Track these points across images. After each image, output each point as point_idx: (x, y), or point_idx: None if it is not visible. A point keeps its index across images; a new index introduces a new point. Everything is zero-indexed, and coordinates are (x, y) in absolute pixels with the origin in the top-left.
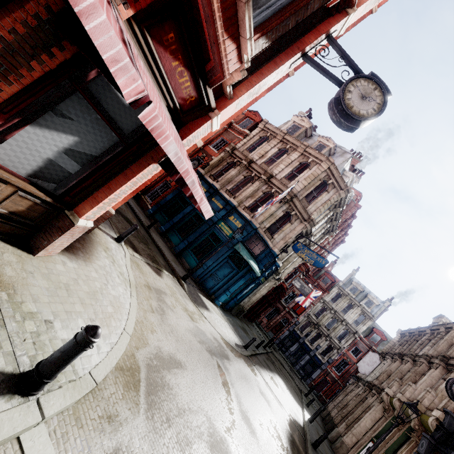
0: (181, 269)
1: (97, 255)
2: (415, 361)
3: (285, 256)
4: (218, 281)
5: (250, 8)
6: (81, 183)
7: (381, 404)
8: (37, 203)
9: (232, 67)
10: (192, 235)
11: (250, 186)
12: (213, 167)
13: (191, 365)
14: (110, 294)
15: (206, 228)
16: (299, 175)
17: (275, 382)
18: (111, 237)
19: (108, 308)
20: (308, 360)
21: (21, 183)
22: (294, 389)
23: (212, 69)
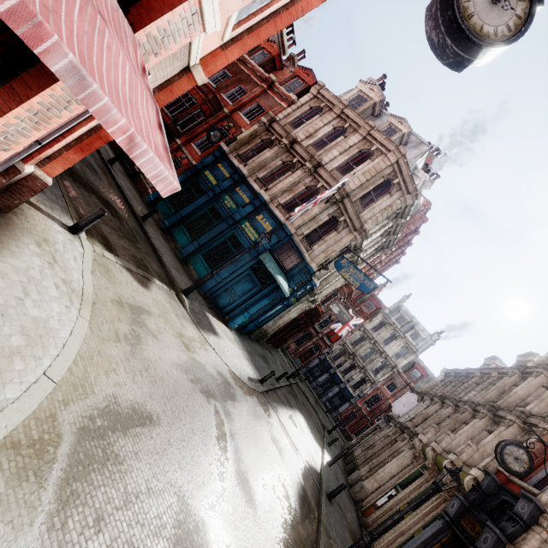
0: (185, 280)
1: (16, 250)
2: (457, 406)
3: (325, 274)
4: (235, 298)
5: None
6: None
7: (412, 451)
8: None
9: None
10: (205, 235)
11: (289, 175)
12: (242, 144)
13: (170, 417)
14: (25, 315)
15: (225, 227)
16: (356, 167)
17: (294, 422)
18: (59, 225)
19: (11, 340)
20: (338, 392)
21: None
22: (316, 426)
23: None
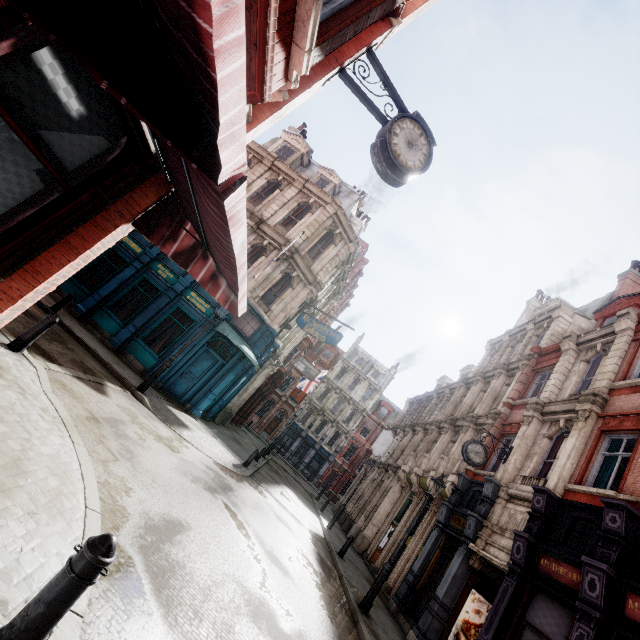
0: (131, 374)
1: None
2: (426, 429)
3: (286, 333)
4: (195, 381)
5: (318, 9)
6: None
7: (399, 483)
8: None
9: (274, 85)
10: (141, 315)
11: None
12: None
13: (195, 520)
14: (42, 455)
15: (166, 302)
16: (298, 221)
17: (286, 497)
18: None
19: (49, 482)
20: (314, 455)
21: None
22: (304, 497)
23: None
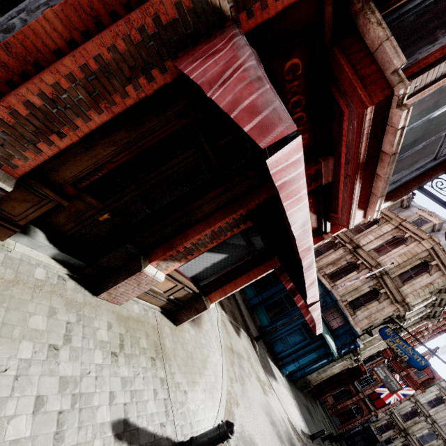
0: (253, 326)
1: (204, 319)
2: None
3: (368, 337)
4: (288, 347)
5: (382, 199)
6: (218, 279)
7: None
8: (190, 292)
9: (356, 221)
10: (267, 291)
11: (333, 253)
12: None
13: None
14: (212, 362)
15: (282, 287)
16: (391, 250)
17: None
18: None
19: (212, 378)
20: None
21: (188, 283)
22: None
23: (337, 217)
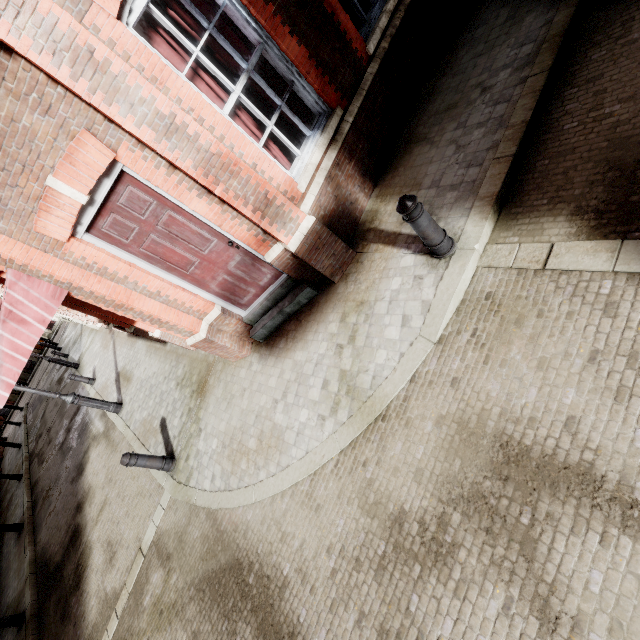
0: None
1: (311, 337)
2: None
3: None
4: None
5: None
6: None
7: None
8: None
9: None
10: None
11: None
12: None
13: None
14: (271, 420)
15: None
16: None
17: None
18: (414, 252)
19: (250, 441)
20: None
21: None
22: None
23: None
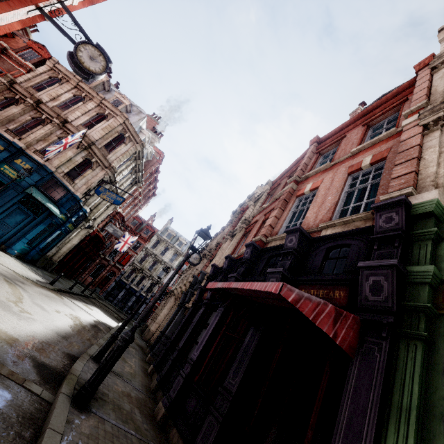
0: None
1: None
2: None
3: (92, 202)
4: (9, 229)
5: None
6: None
7: (174, 297)
8: None
9: None
10: None
11: (41, 128)
12: None
13: None
14: None
15: None
16: (97, 125)
17: (89, 308)
18: None
19: None
20: (135, 300)
21: None
22: (114, 317)
23: None
